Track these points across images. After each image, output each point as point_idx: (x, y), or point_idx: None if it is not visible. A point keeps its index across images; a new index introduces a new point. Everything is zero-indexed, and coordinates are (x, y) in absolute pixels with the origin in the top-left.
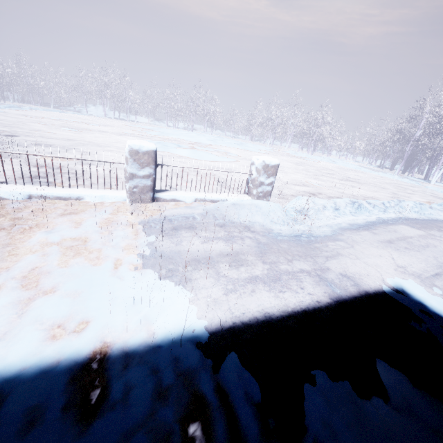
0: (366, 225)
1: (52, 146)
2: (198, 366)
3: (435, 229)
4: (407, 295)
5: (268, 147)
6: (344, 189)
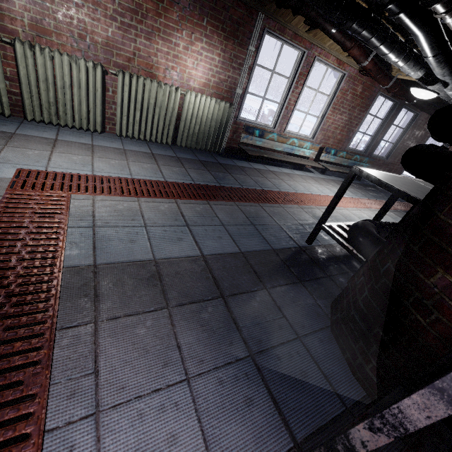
0: None
1: None
2: None
3: None
4: None
5: None
6: None
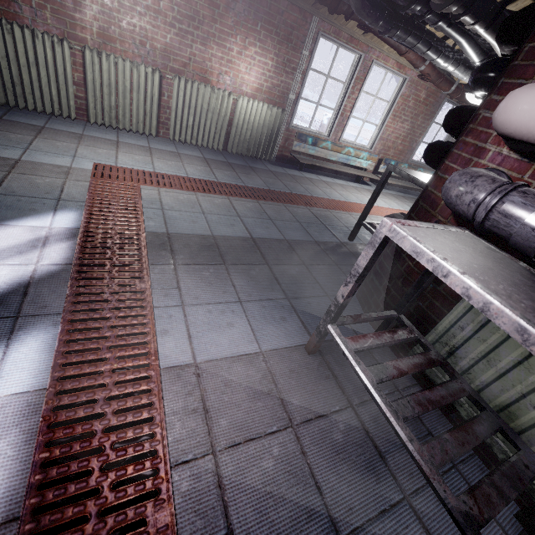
0: None
1: None
2: None
3: None
4: None
5: None
6: None
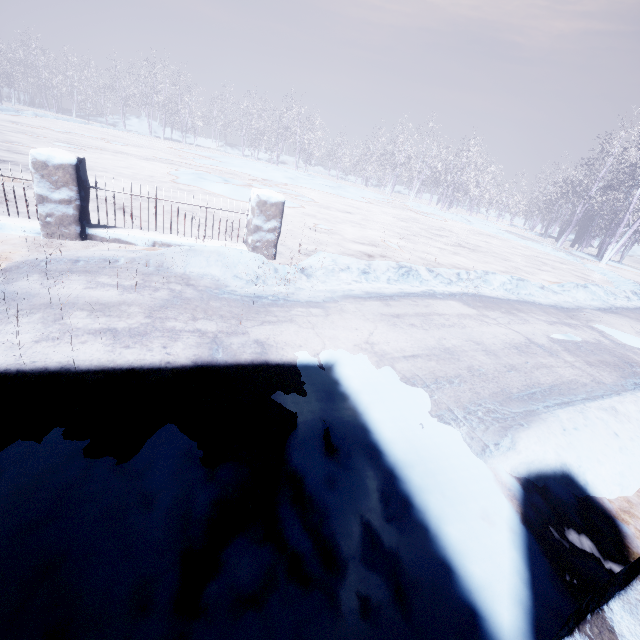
0: (392, 295)
1: (17, 164)
2: None
3: (502, 310)
4: (329, 372)
5: (386, 195)
6: (439, 256)
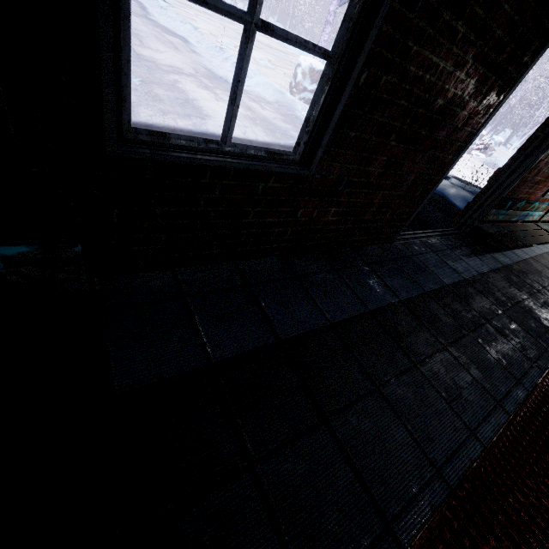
0: None
1: None
2: None
3: None
4: None
5: None
6: None
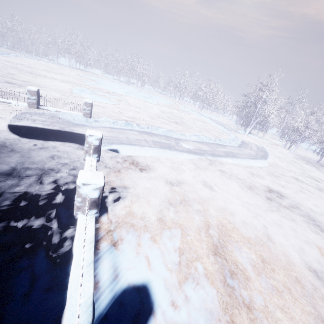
0: (117, 128)
1: (15, 84)
2: (12, 127)
3: (149, 135)
4: (84, 135)
5: (175, 102)
6: (159, 124)
